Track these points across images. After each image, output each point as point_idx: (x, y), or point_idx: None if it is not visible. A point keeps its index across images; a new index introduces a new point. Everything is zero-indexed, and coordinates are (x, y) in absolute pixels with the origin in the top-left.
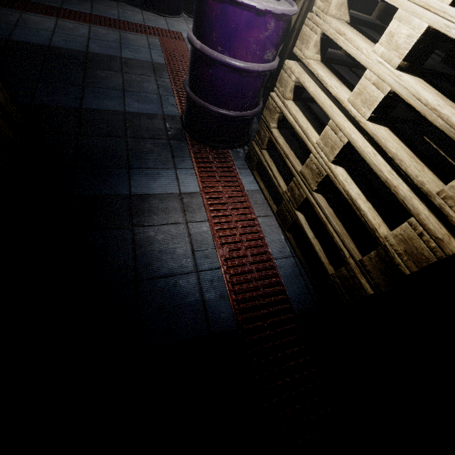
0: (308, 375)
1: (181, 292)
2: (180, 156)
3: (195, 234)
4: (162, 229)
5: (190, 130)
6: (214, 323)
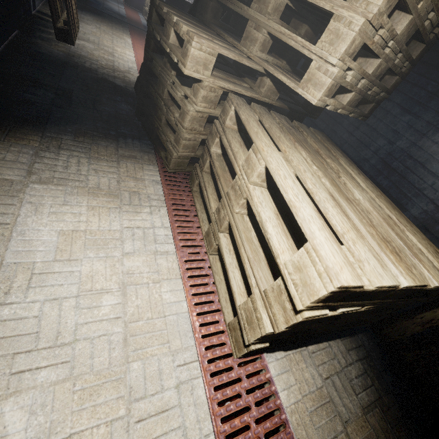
0: (141, 27)
1: (114, 10)
2: (121, 4)
3: (120, 10)
4: (112, 5)
5: (125, 3)
6: (121, 14)
